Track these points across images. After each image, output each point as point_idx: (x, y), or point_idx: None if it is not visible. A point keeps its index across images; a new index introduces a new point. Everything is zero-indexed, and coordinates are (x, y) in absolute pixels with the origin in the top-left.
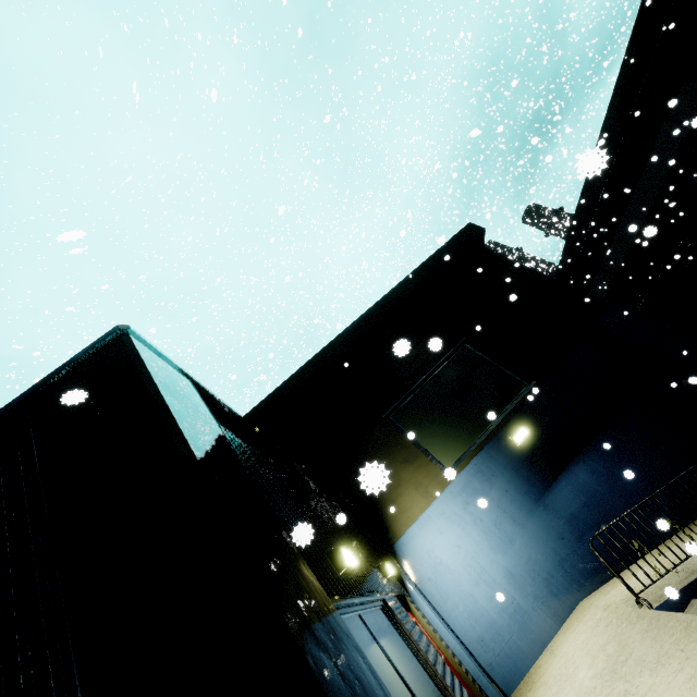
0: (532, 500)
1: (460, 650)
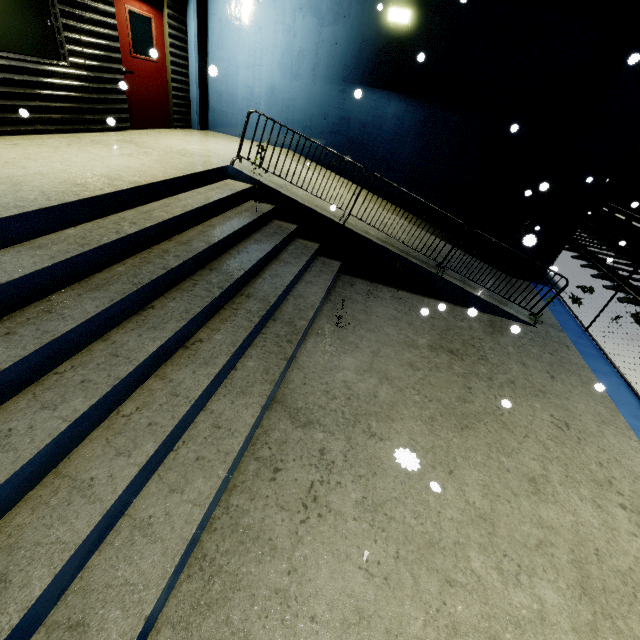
0: (341, 75)
1: (194, 79)
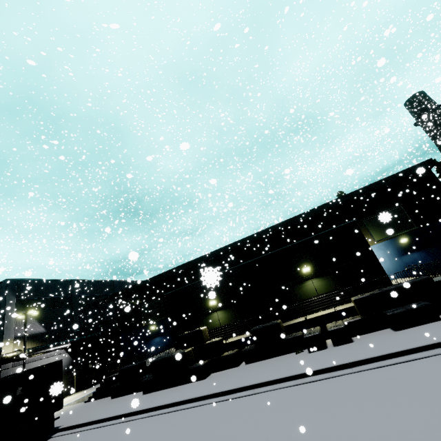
0: (397, 256)
1: None
